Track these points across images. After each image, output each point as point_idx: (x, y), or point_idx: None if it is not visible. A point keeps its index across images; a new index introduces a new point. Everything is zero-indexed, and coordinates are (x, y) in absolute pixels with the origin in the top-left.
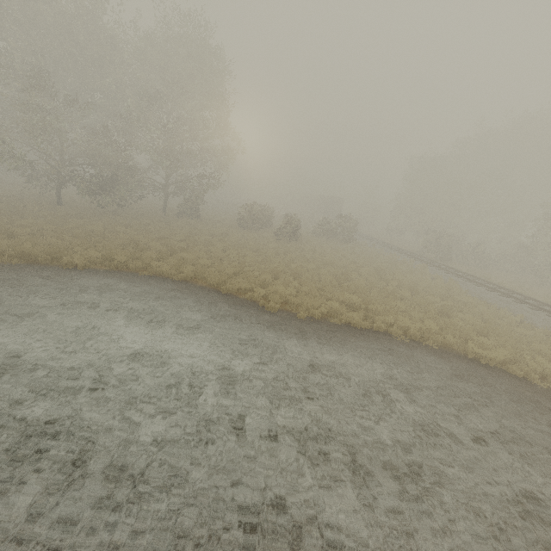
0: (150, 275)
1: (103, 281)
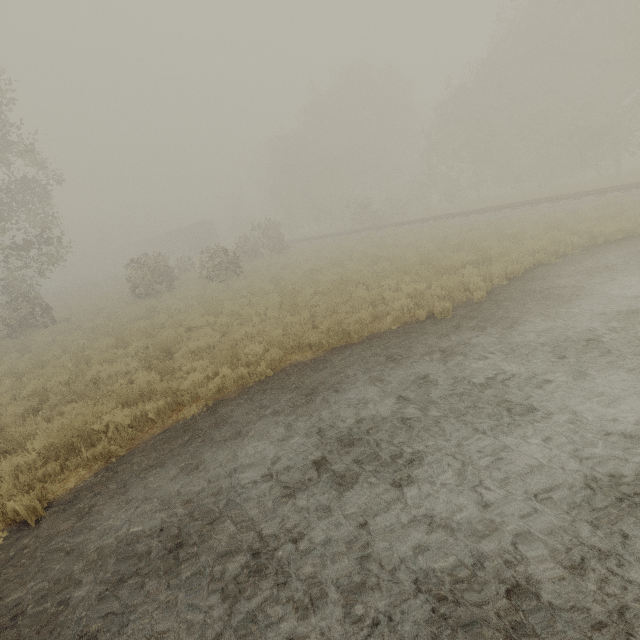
0: (204, 406)
1: (156, 484)
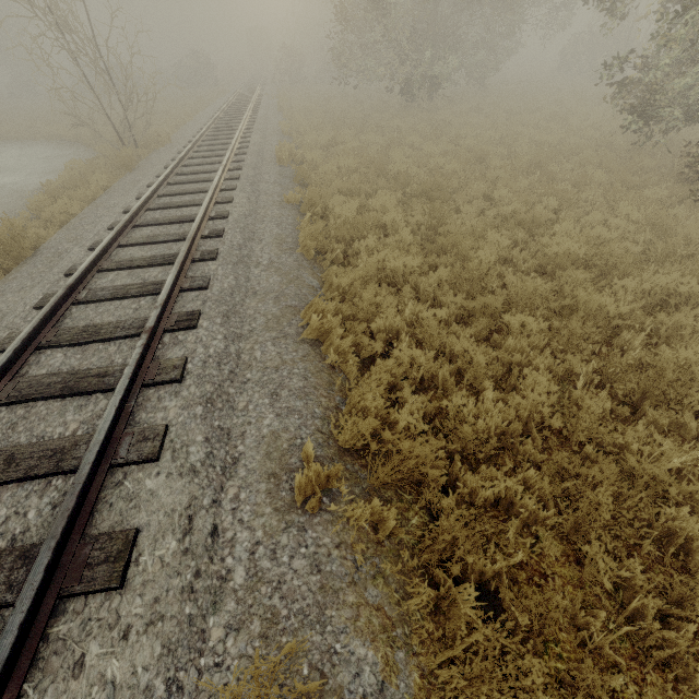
0: None
1: None
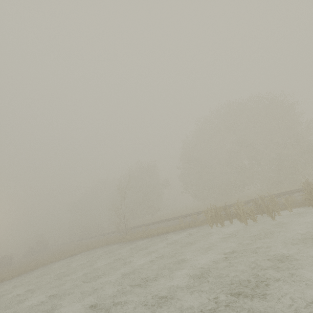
0: None
1: None
